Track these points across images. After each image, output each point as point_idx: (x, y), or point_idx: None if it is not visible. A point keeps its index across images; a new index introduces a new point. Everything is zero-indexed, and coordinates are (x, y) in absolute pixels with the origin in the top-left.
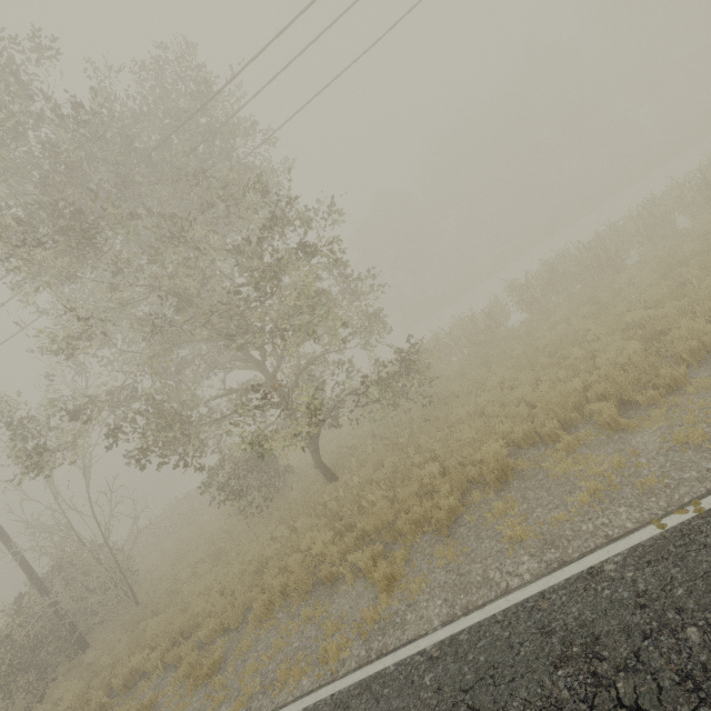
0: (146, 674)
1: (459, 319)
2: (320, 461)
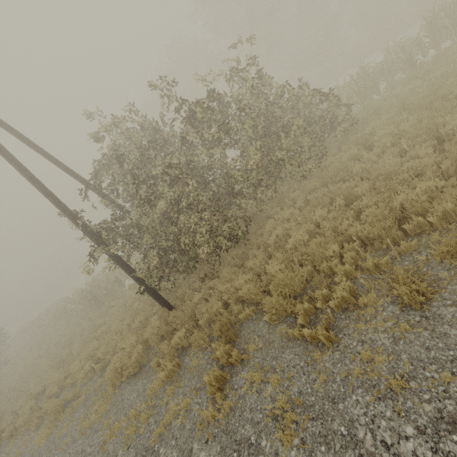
0: None
1: (77, 290)
2: None
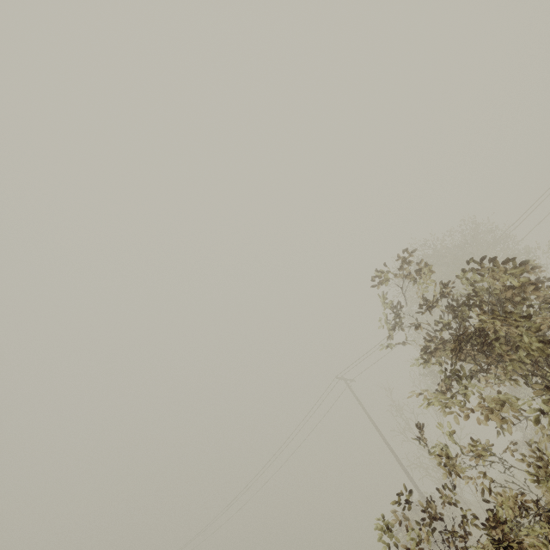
0: None
1: None
2: None
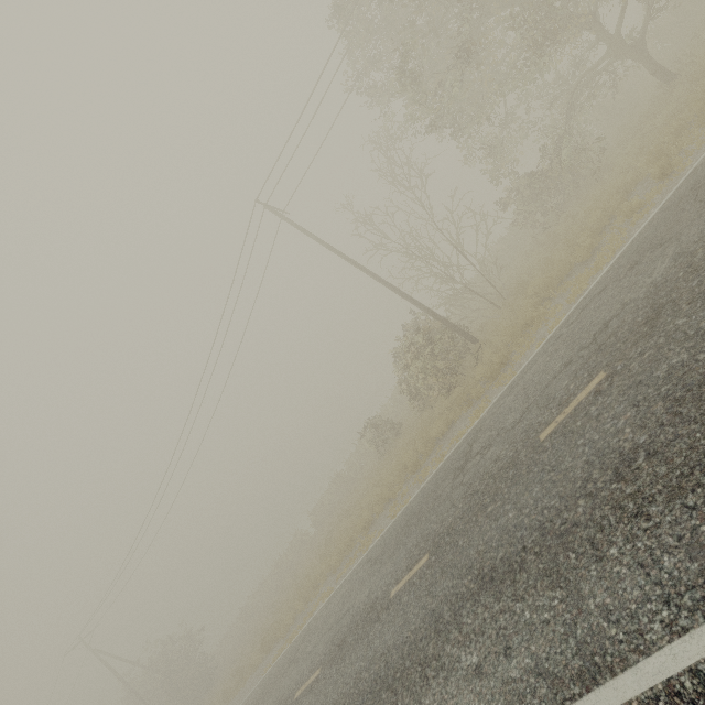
0: (607, 226)
1: None
2: (657, 64)
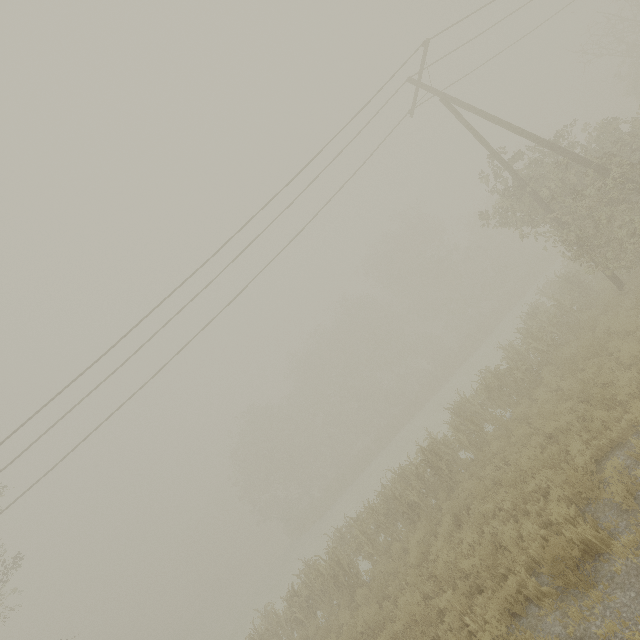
0: None
1: (265, 612)
2: None
